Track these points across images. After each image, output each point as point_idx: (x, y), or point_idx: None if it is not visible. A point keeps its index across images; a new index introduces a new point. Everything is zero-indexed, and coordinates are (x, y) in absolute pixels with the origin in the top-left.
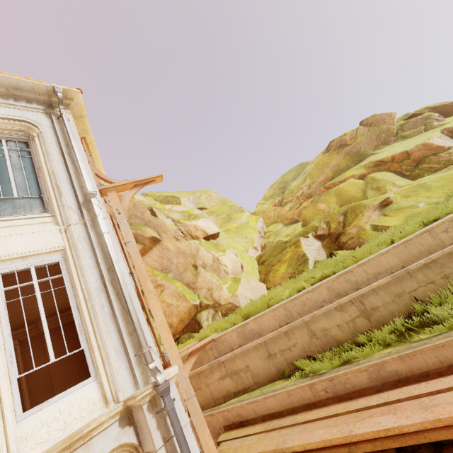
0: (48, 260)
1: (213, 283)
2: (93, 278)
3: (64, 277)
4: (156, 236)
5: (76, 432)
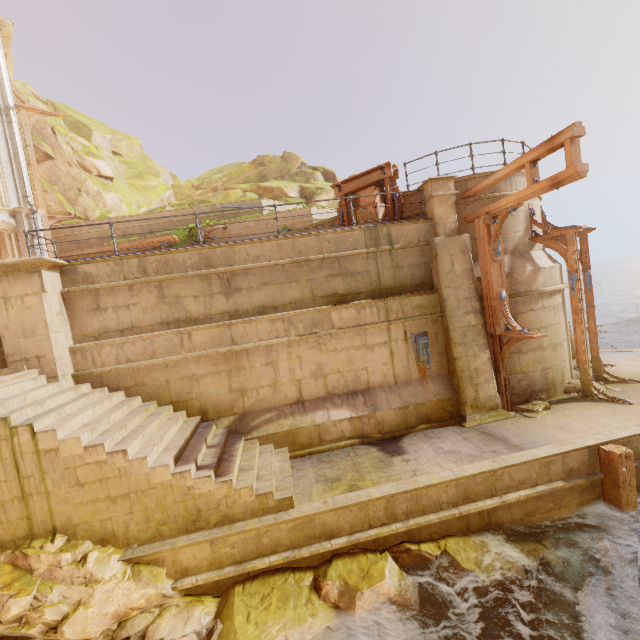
0: None
1: (90, 206)
2: (5, 154)
3: None
4: (51, 154)
5: None
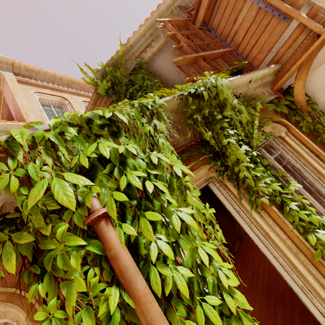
0: None
1: None
2: None
3: None
4: None
5: None
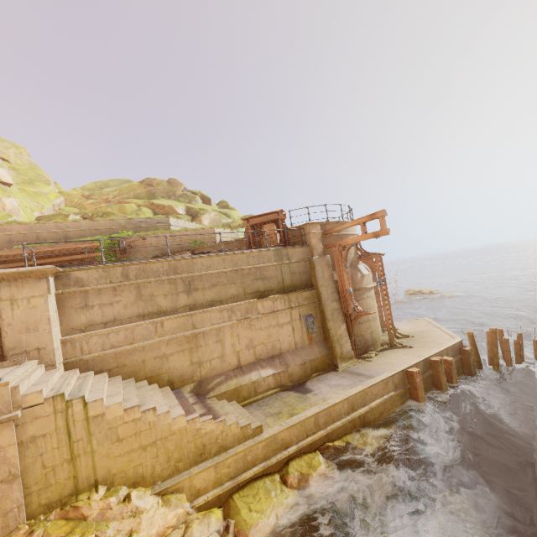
0: None
1: None
2: None
3: None
4: None
5: None
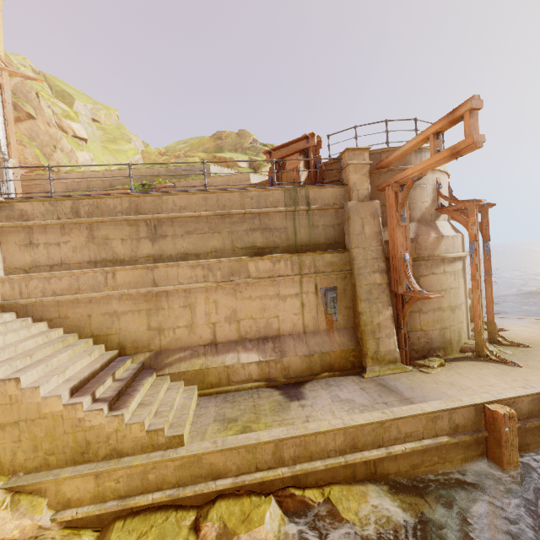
0: None
1: (63, 161)
2: None
3: None
4: (33, 114)
5: None
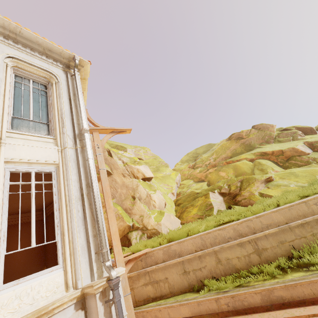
0: (45, 169)
1: (144, 212)
2: (75, 189)
3: (53, 183)
4: (109, 170)
5: (43, 307)
